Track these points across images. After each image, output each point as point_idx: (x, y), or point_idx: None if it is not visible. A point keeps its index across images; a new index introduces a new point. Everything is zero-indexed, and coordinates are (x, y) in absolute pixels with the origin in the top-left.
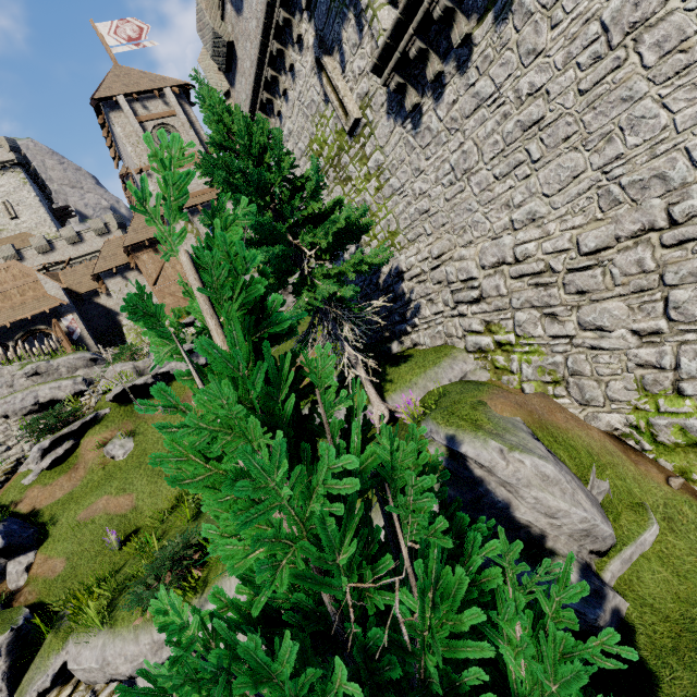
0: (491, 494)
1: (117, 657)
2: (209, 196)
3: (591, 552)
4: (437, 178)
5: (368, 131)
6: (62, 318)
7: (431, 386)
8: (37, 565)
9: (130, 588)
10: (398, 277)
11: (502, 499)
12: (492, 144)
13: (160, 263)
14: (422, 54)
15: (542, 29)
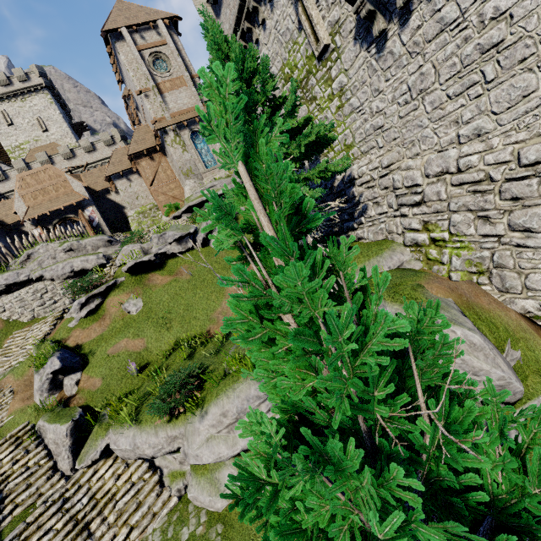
0: None
1: (143, 444)
2: (192, 114)
3: (502, 402)
4: (394, 97)
5: (335, 55)
6: (85, 209)
7: None
8: (83, 381)
9: (148, 401)
10: (349, 183)
11: None
12: (450, 66)
13: (155, 168)
14: None
15: None
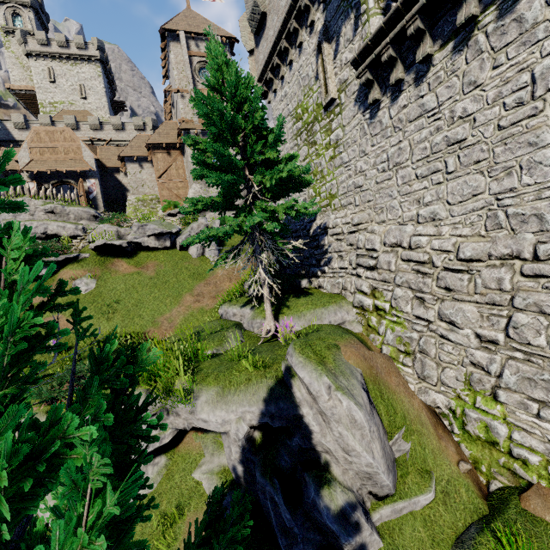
0: (310, 418)
1: None
2: None
3: (370, 493)
4: (375, 162)
5: (338, 110)
6: (87, 180)
7: (315, 321)
8: None
9: (44, 385)
10: (324, 230)
11: (316, 424)
12: (422, 149)
13: (169, 163)
14: (391, 61)
15: (486, 67)
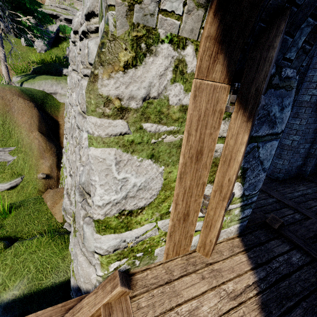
0: None
1: None
2: None
3: None
4: None
5: None
6: None
7: (36, 88)
8: None
9: None
10: None
11: None
12: None
13: None
14: None
15: None
